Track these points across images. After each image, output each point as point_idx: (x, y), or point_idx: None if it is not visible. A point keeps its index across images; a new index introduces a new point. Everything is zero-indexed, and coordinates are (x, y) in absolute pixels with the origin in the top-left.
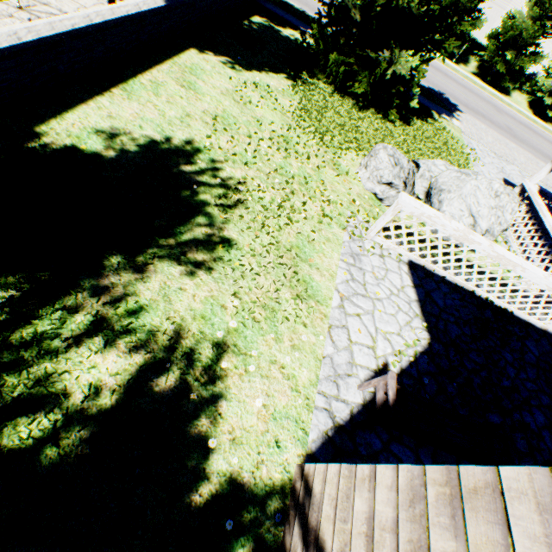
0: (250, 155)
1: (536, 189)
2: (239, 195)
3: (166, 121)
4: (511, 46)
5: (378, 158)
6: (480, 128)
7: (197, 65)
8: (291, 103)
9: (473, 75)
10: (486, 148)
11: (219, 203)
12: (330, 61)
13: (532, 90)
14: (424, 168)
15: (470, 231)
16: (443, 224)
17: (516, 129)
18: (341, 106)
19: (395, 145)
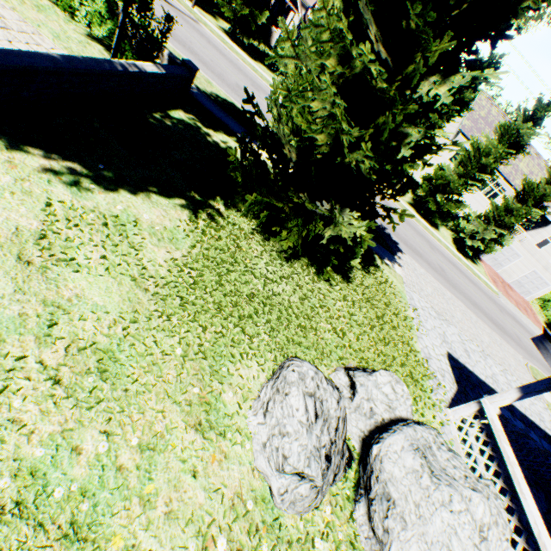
0: None
1: (496, 411)
2: None
3: None
4: (441, 190)
5: (287, 401)
6: (420, 274)
7: None
8: (170, 255)
9: (409, 205)
10: (426, 303)
11: None
12: (249, 201)
13: (456, 229)
14: (363, 394)
15: None
16: None
17: (447, 270)
18: (259, 256)
19: (327, 323)
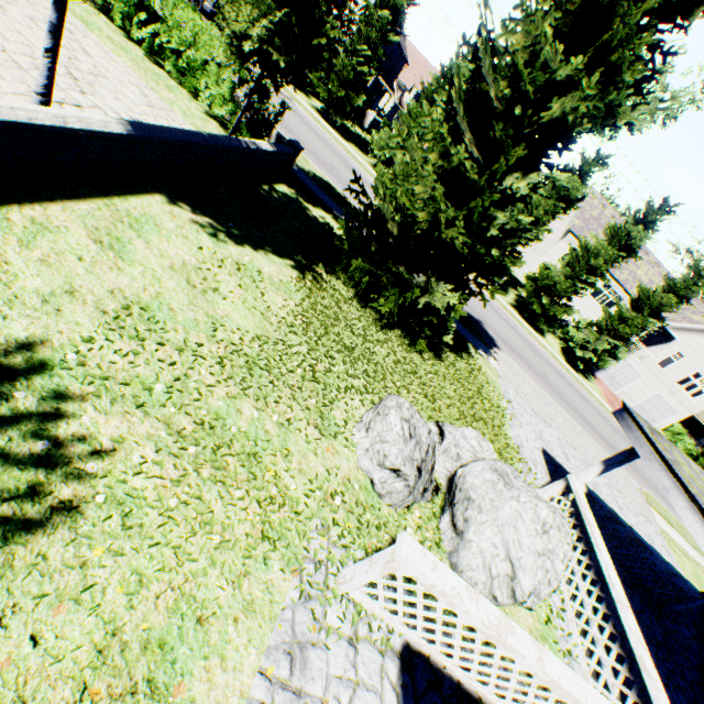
0: (161, 388)
1: (583, 489)
2: (79, 484)
3: (5, 293)
4: (547, 292)
5: (387, 420)
6: (518, 372)
7: (152, 216)
8: (286, 303)
9: (511, 306)
10: (523, 400)
11: (1, 512)
12: (353, 266)
13: (564, 337)
14: (451, 440)
15: (509, 622)
16: (467, 610)
17: (551, 377)
18: (357, 319)
19: (419, 387)
